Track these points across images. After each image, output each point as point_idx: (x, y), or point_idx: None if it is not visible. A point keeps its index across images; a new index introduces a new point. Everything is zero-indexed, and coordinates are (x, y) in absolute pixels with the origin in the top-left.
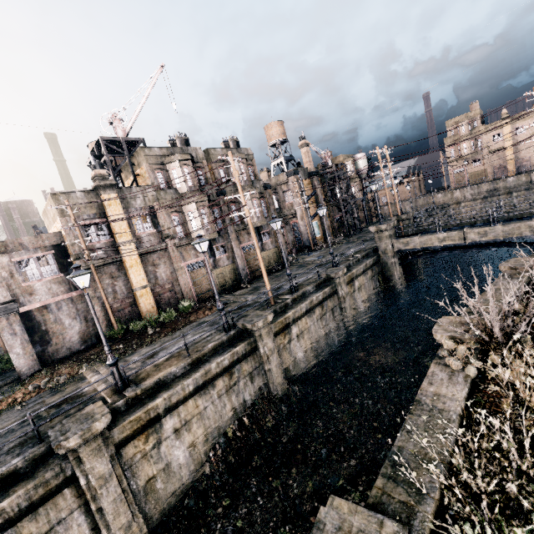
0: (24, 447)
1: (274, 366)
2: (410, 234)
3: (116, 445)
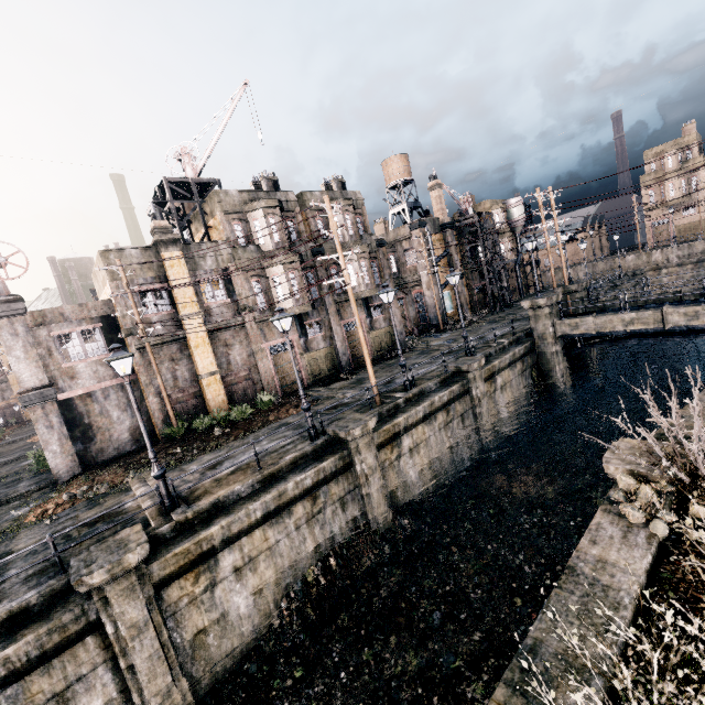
0: (43, 577)
1: (374, 490)
2: (582, 312)
3: (156, 584)
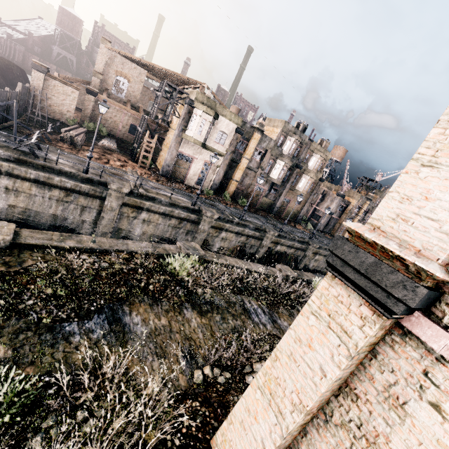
0: None
1: None
2: None
3: None
